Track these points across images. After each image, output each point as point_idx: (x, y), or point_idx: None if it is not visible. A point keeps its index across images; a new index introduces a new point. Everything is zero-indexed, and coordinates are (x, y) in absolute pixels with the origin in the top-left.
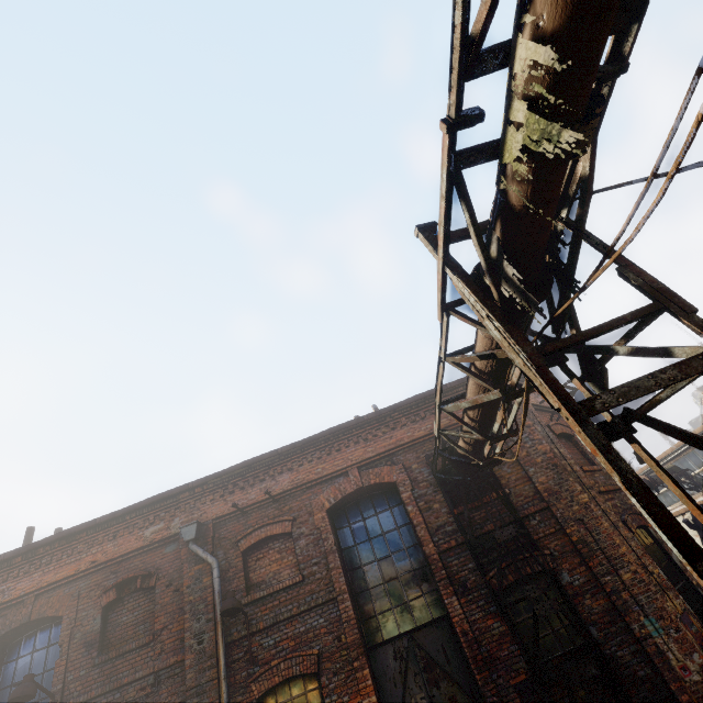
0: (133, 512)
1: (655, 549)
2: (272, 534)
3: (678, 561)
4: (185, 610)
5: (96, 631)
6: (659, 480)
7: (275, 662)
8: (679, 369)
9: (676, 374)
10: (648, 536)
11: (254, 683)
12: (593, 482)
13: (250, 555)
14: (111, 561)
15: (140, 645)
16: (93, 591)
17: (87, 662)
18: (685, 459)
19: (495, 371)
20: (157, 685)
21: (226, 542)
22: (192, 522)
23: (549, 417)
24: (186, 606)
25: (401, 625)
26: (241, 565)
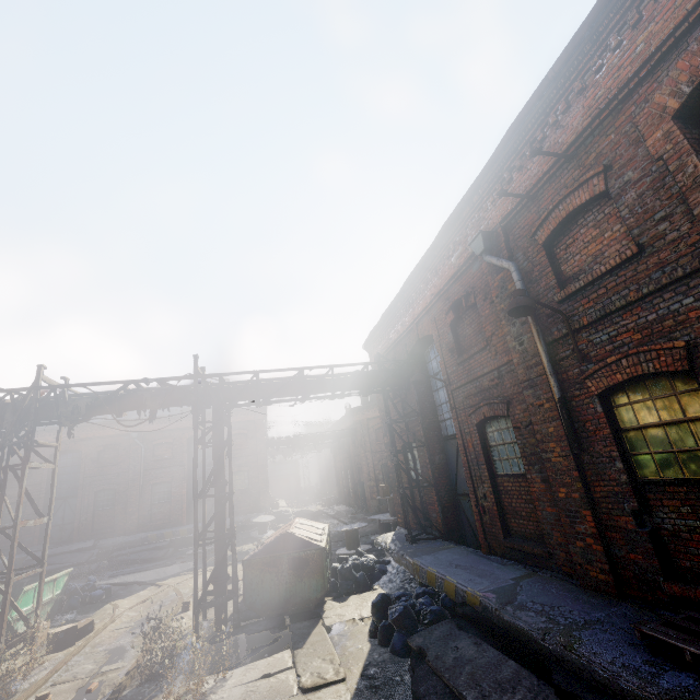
0: (437, 247)
1: None
2: (575, 207)
3: None
4: (499, 318)
5: (451, 342)
6: None
7: (611, 359)
8: None
9: None
10: None
11: (588, 380)
12: None
13: (556, 245)
14: (441, 292)
15: (479, 349)
16: (441, 315)
17: (454, 362)
18: None
19: None
20: (501, 378)
21: (522, 241)
22: (476, 235)
23: None
24: (499, 315)
25: None
26: (544, 260)
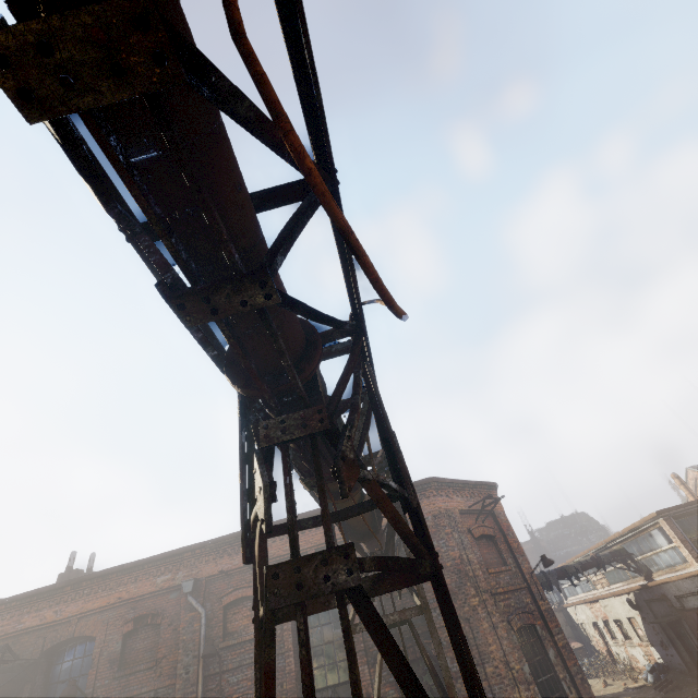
0: (150, 562)
1: (535, 645)
2: (247, 595)
3: (553, 656)
4: (179, 646)
5: (118, 652)
6: (606, 560)
7: (236, 696)
8: (399, 615)
9: (397, 617)
10: (534, 632)
11: None
12: (494, 584)
13: (230, 609)
14: (132, 599)
15: (146, 667)
16: (118, 621)
17: (110, 675)
18: (631, 545)
19: (369, 548)
20: None
21: (214, 596)
22: (191, 578)
23: (476, 519)
24: (180, 644)
25: (329, 680)
26: (222, 616)
